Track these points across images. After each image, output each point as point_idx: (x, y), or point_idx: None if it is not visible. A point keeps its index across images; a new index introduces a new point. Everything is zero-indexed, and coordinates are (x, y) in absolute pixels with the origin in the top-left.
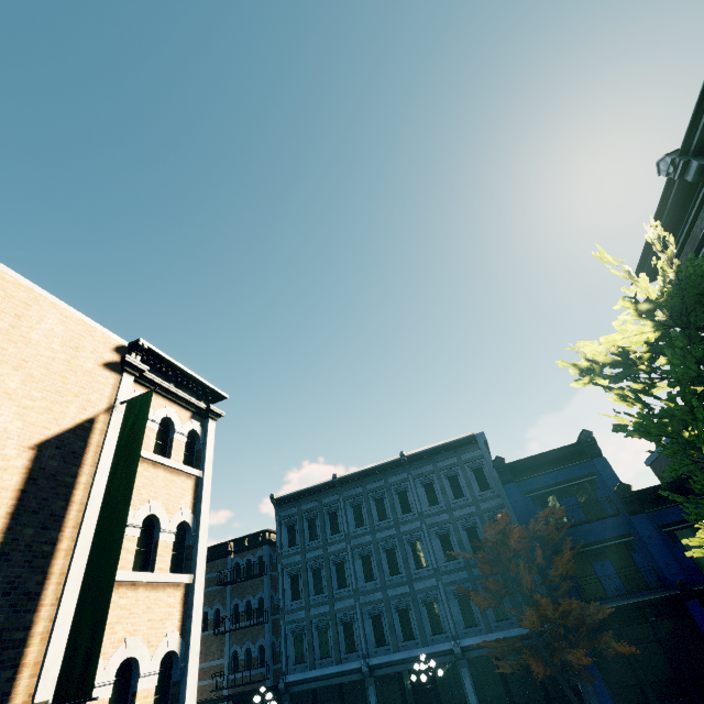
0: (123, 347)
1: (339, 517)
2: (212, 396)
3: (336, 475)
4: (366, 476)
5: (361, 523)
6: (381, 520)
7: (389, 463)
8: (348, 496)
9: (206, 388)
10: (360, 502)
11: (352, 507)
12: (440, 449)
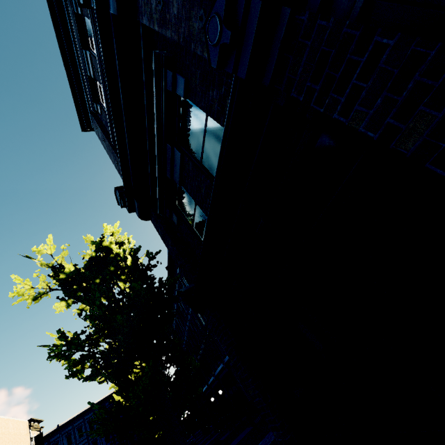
0: (28, 422)
1: (59, 444)
2: (40, 422)
3: (59, 425)
4: (74, 420)
5: (71, 443)
6: (80, 438)
7: (86, 410)
8: (64, 433)
9: (40, 421)
10: (70, 433)
11: (66, 437)
12: (107, 397)
